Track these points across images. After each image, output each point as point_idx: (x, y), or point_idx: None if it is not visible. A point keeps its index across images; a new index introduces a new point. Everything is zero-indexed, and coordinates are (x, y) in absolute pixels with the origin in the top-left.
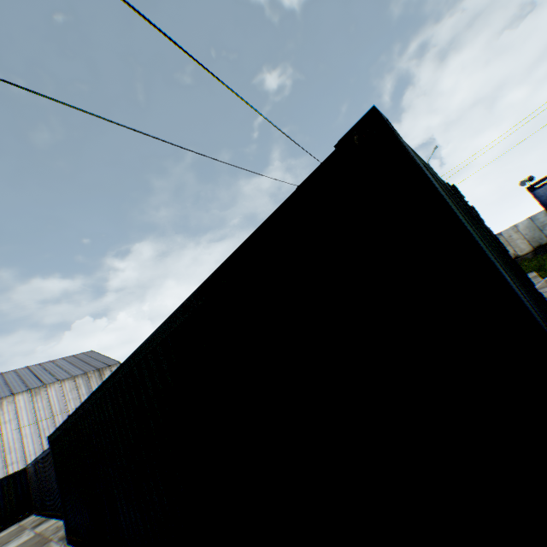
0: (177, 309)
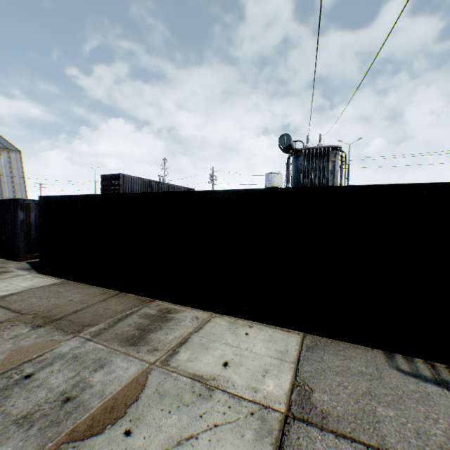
0: (306, 187)
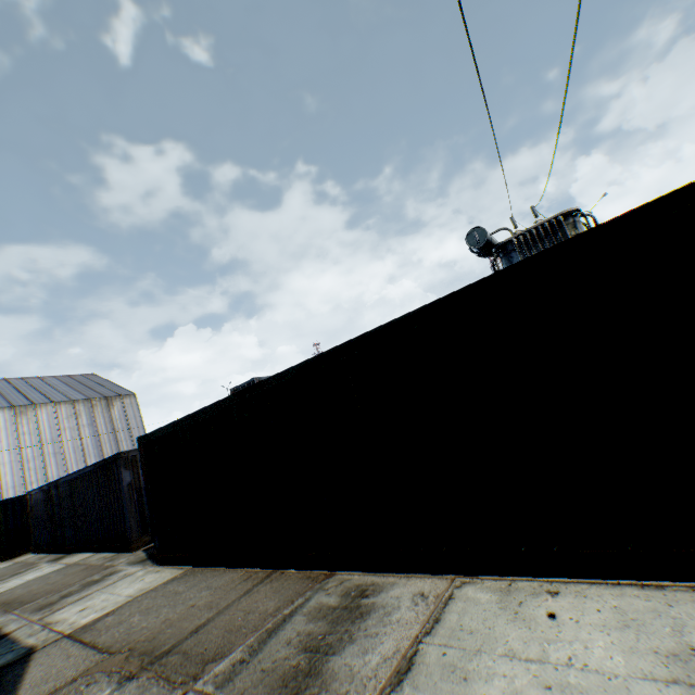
0: (550, 248)
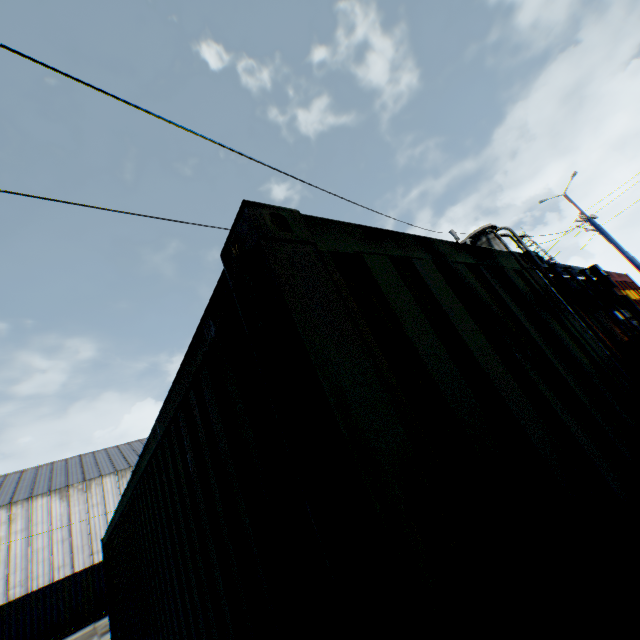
0: (150, 434)
